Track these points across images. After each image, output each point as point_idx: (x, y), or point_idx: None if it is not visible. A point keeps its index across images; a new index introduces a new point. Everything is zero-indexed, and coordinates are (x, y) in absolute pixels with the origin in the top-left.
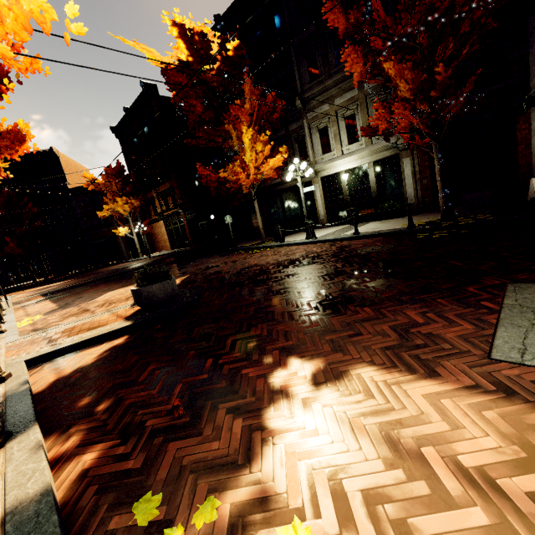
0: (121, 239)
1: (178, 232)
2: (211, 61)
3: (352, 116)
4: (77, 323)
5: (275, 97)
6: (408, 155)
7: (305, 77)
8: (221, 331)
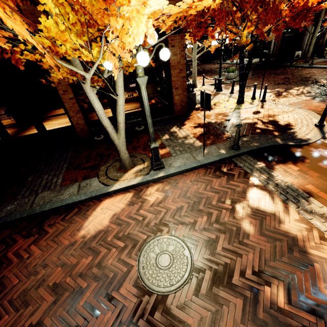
0: None
1: None
2: None
3: None
4: None
5: None
6: None
7: None
8: None
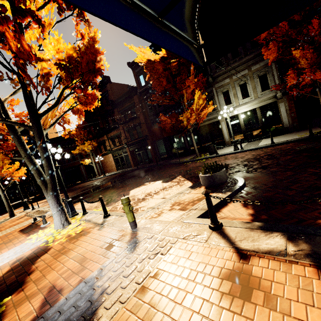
0: (82, 167)
1: (122, 159)
2: (176, 57)
3: (244, 84)
4: (170, 201)
5: (202, 76)
6: (282, 101)
7: (212, 66)
8: (318, 184)
